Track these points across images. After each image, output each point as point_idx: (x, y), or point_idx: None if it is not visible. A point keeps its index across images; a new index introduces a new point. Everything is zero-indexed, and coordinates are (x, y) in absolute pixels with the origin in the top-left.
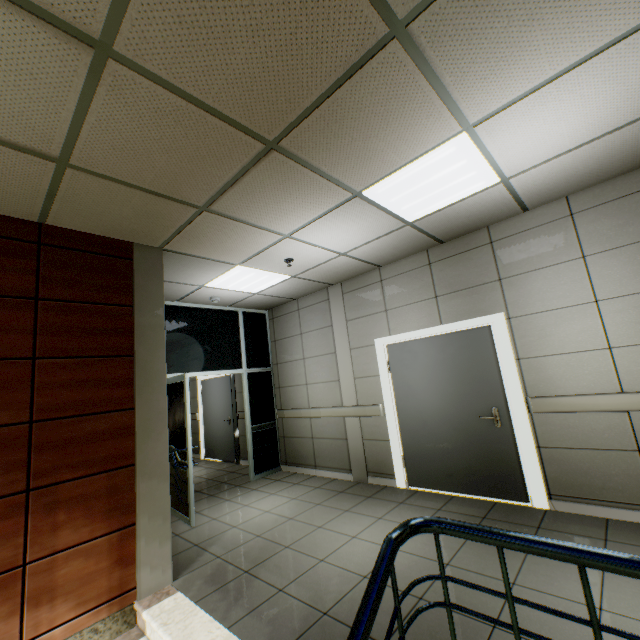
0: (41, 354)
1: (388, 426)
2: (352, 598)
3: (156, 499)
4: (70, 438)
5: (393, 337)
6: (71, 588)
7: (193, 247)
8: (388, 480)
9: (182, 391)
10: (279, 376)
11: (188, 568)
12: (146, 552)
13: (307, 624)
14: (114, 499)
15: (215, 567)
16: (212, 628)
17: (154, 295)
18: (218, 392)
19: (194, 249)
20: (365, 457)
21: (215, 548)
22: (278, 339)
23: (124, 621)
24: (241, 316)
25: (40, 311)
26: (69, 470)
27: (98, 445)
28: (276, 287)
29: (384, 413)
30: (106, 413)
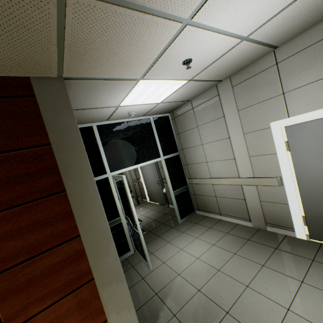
0: None
1: (287, 194)
2: None
3: (118, 298)
4: (28, 279)
5: (293, 118)
6: None
7: (90, 68)
8: (287, 231)
9: (124, 187)
10: (185, 157)
11: None
12: None
13: None
14: (84, 310)
15: None
16: None
17: (67, 128)
18: (148, 168)
19: (92, 70)
20: (263, 213)
21: (170, 302)
22: (180, 132)
23: None
24: (152, 121)
25: None
26: (37, 304)
27: (56, 275)
28: (175, 94)
29: (282, 183)
30: (55, 247)
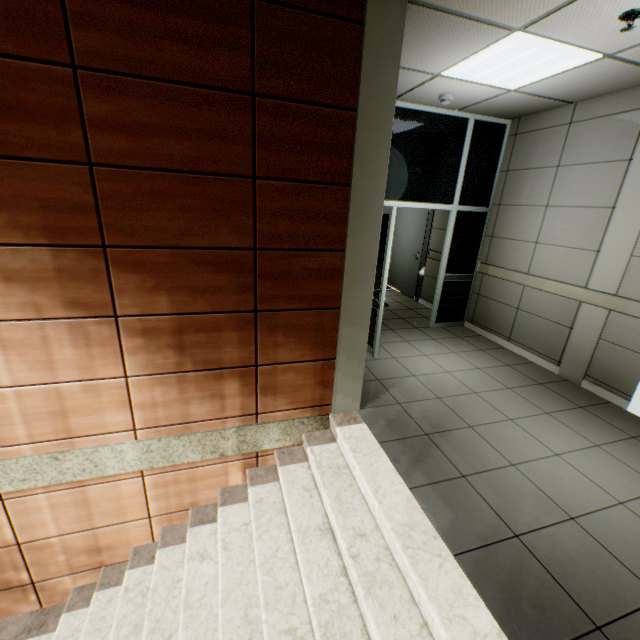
0: (260, 173)
1: None
2: (552, 537)
3: (354, 344)
4: (286, 271)
5: None
6: (286, 391)
7: None
8: (615, 397)
9: (385, 226)
10: (496, 222)
11: (371, 402)
12: (341, 383)
13: (494, 536)
14: (319, 335)
15: (396, 414)
16: (394, 480)
17: (383, 92)
18: (410, 222)
19: None
20: (590, 359)
21: (395, 392)
22: (513, 169)
23: (321, 423)
24: (470, 128)
25: (256, 114)
26: (285, 301)
27: (309, 283)
28: (555, 79)
29: None
30: (317, 252)
